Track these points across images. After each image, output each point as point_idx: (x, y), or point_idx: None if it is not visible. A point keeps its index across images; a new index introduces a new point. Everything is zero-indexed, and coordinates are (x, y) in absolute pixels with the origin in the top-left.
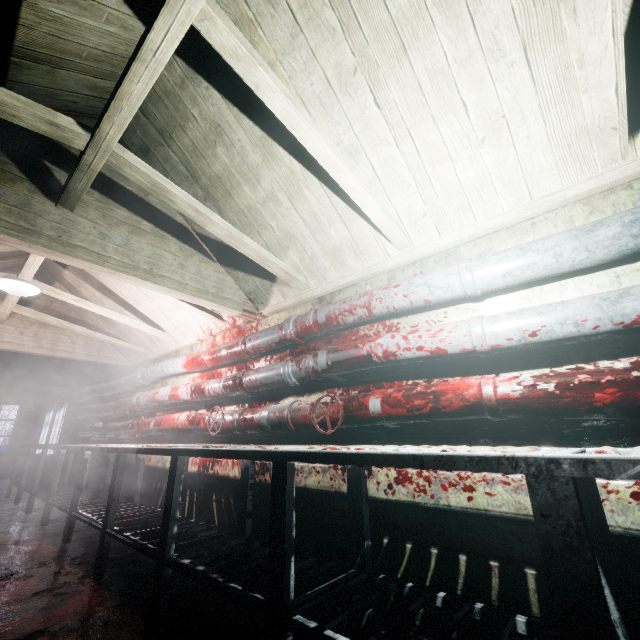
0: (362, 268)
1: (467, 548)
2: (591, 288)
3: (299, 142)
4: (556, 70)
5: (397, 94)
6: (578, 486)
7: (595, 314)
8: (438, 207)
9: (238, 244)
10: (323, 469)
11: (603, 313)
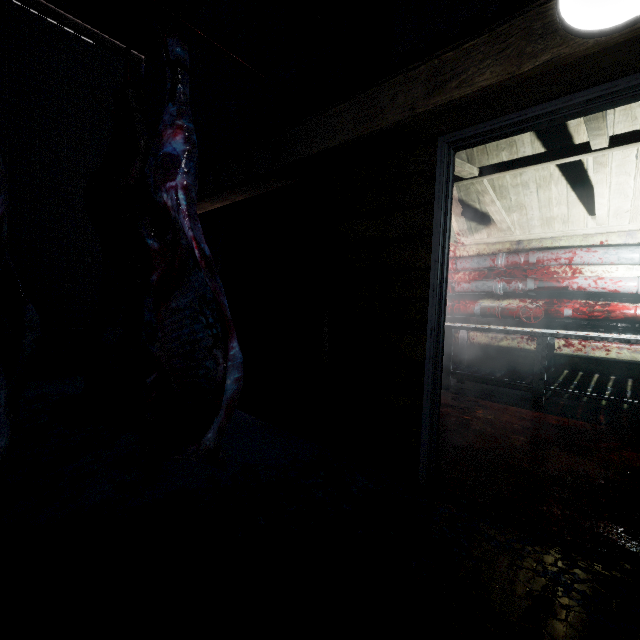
0: (562, 230)
1: (600, 372)
2: None
3: (568, 162)
4: None
5: None
6: None
7: None
8: (638, 210)
9: (496, 214)
10: (512, 338)
11: None
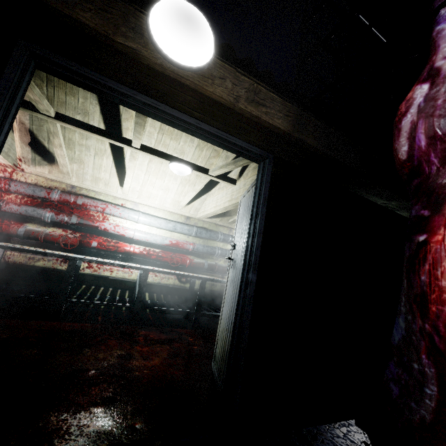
0: (104, 189)
1: (105, 286)
2: (161, 233)
3: (117, 148)
4: (181, 190)
5: (154, 167)
6: (141, 273)
7: (160, 241)
8: (142, 192)
9: (61, 158)
10: (49, 259)
11: (161, 241)
